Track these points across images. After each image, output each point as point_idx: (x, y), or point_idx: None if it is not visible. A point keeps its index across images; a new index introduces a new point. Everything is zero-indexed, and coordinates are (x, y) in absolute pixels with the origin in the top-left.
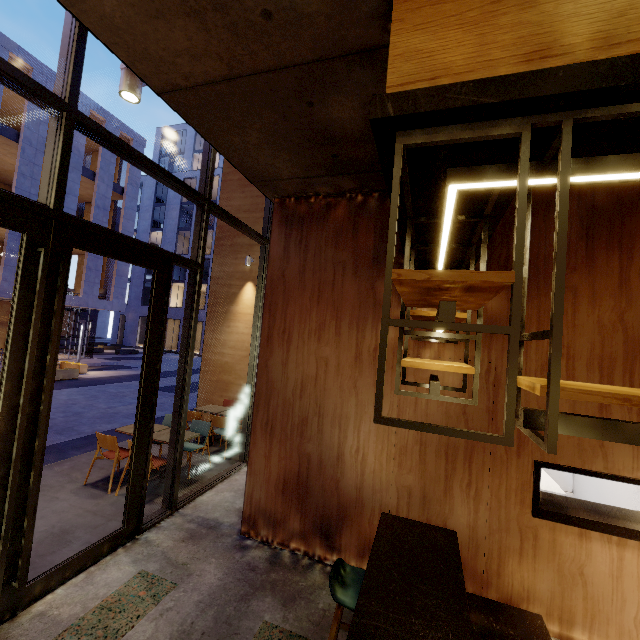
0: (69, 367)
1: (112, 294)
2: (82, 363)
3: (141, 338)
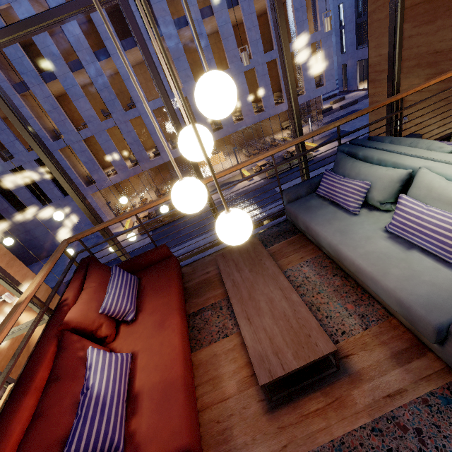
0: (308, 147)
1: (324, 79)
2: (316, 137)
3: (362, 76)
